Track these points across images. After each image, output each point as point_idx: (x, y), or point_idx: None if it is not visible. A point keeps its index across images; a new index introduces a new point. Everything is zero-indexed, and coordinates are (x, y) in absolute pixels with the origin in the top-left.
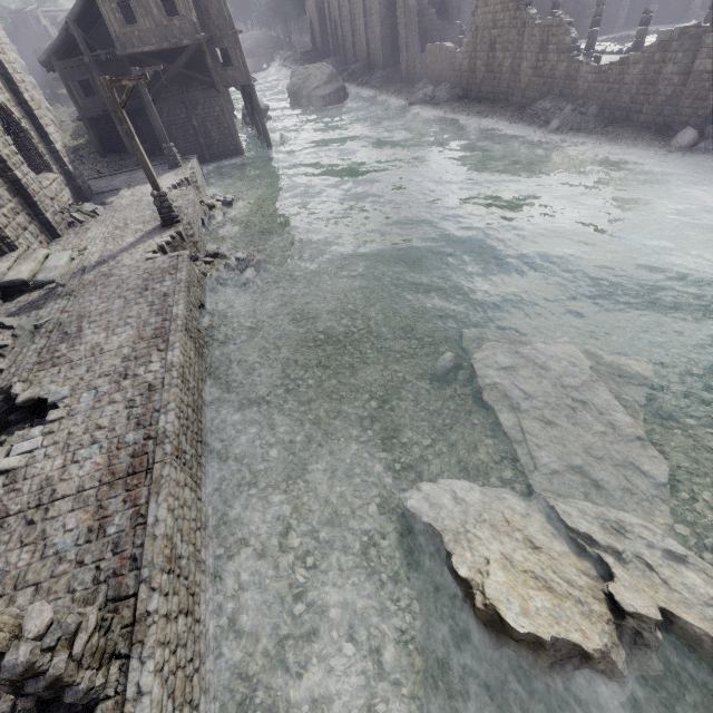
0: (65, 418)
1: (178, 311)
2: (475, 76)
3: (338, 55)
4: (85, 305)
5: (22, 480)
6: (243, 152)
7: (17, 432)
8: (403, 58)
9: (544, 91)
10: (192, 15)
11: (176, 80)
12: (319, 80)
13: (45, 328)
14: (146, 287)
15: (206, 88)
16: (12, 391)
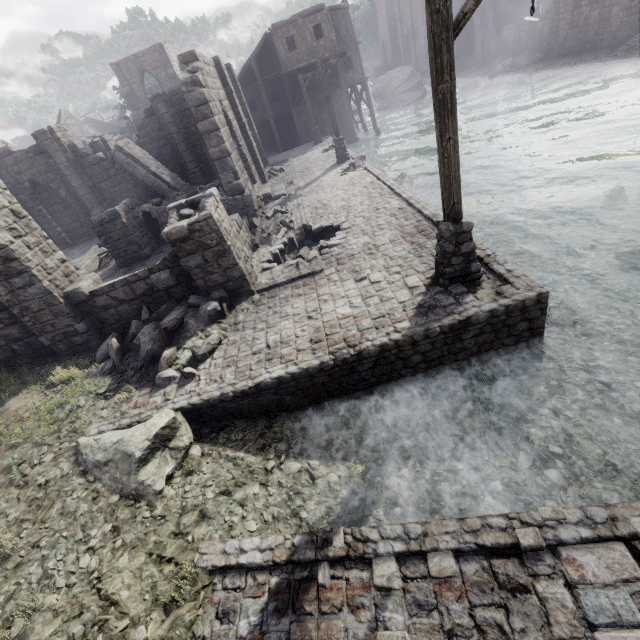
0: (352, 227)
1: (391, 182)
2: (557, 36)
3: (408, 63)
4: (317, 197)
5: (349, 246)
6: (355, 134)
7: (321, 241)
8: (478, 44)
9: (639, 26)
10: (332, 35)
11: (313, 87)
12: (400, 80)
13: (301, 207)
14: (354, 183)
15: (333, 89)
16: (309, 224)
